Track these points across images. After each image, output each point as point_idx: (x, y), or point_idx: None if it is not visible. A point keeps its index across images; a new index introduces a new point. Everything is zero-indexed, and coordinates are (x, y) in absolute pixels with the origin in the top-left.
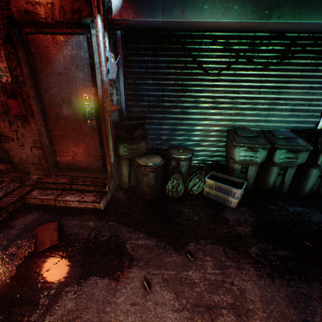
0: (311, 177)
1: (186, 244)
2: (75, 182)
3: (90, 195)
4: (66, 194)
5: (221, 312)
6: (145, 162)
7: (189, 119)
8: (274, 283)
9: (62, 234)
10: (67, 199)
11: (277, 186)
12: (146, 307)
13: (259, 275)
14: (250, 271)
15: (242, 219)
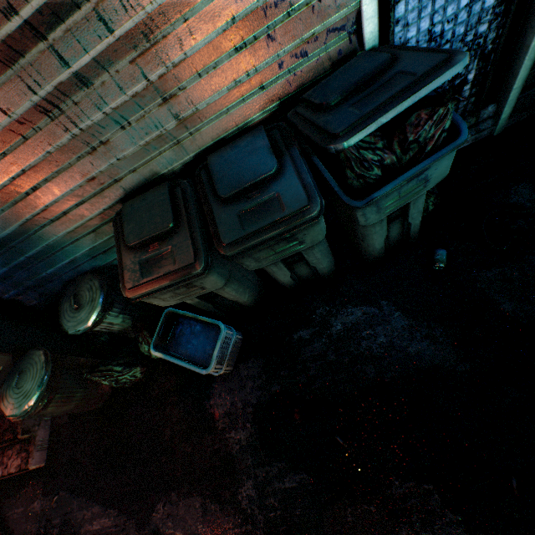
0: (370, 237)
1: (152, 510)
2: None
3: (14, 456)
4: None
5: None
6: (12, 411)
7: (15, 236)
8: None
9: None
10: None
11: (308, 273)
12: None
13: None
14: None
15: (239, 405)
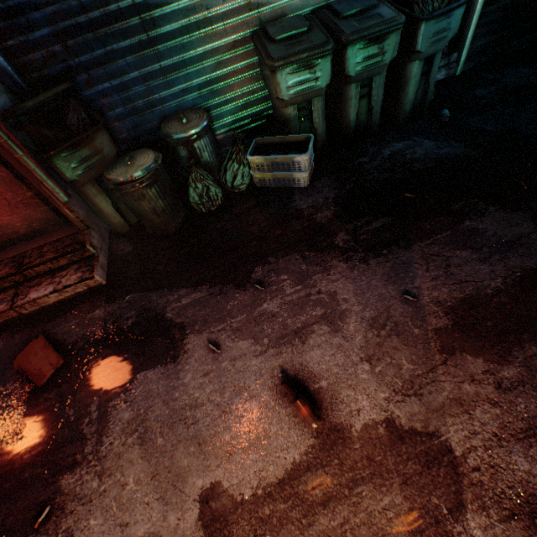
0: (411, 82)
1: (250, 274)
2: (25, 265)
3: (70, 274)
4: (27, 291)
5: (311, 329)
6: (126, 175)
7: (167, 37)
8: (370, 266)
9: (62, 348)
10: (34, 298)
11: (364, 120)
12: (223, 369)
13: (351, 267)
14: (340, 267)
15: (320, 200)
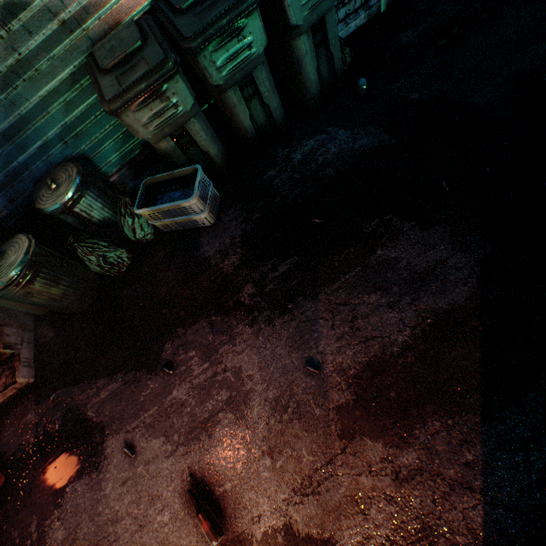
0: (305, 61)
1: (161, 352)
2: None
3: None
4: None
5: (218, 419)
6: None
7: None
8: (275, 328)
9: (4, 462)
10: None
11: (264, 121)
12: (139, 476)
13: (256, 332)
14: (246, 333)
15: (227, 241)
